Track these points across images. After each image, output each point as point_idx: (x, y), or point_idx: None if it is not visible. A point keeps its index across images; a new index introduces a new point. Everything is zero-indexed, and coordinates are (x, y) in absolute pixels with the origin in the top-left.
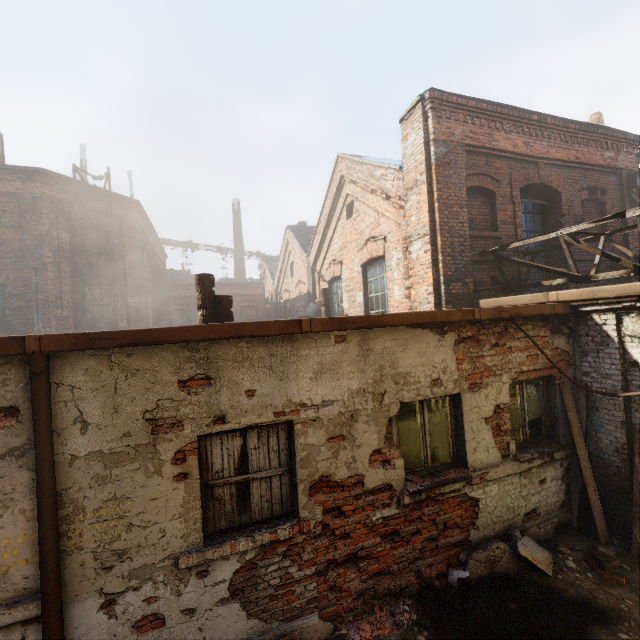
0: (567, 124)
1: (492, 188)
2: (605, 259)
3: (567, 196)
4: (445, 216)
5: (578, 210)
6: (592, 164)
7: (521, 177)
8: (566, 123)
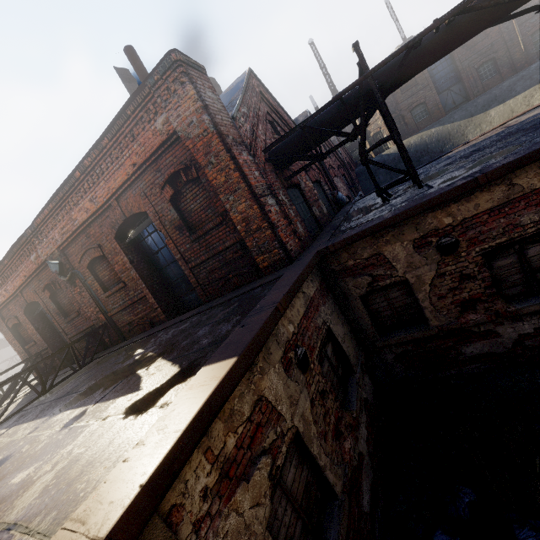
0: (4, 263)
1: (17, 322)
2: (84, 329)
3: (42, 301)
4: (14, 347)
5: (52, 305)
6: (33, 272)
7: (20, 308)
8: (3, 263)
